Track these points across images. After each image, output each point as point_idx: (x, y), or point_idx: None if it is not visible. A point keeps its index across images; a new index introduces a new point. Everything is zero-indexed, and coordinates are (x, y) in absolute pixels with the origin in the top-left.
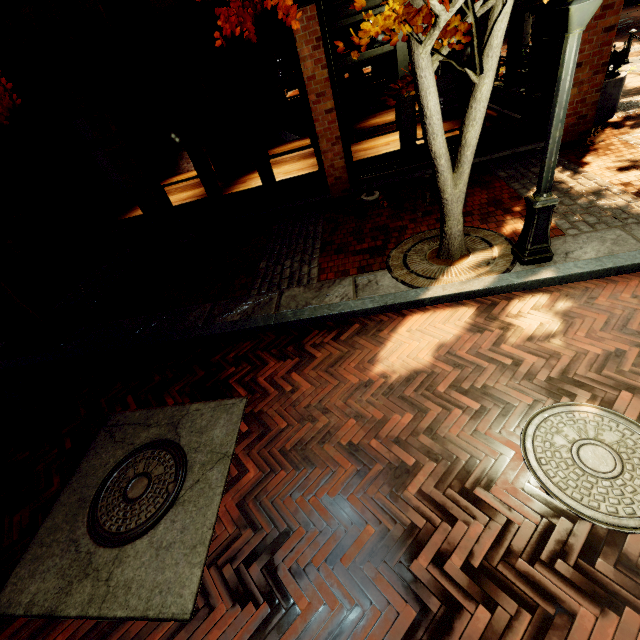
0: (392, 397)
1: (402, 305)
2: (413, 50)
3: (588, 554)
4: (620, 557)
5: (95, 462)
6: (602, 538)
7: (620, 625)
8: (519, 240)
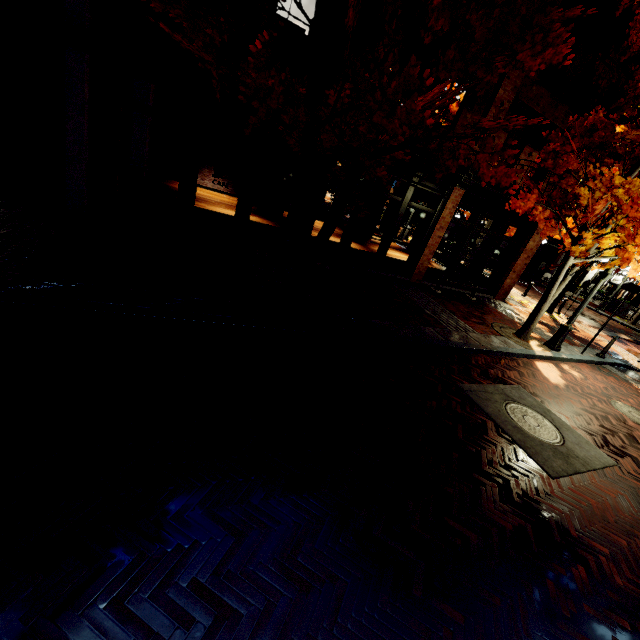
0: (571, 393)
1: (530, 356)
2: (569, 260)
3: None
4: None
5: (491, 409)
6: None
7: None
8: (551, 340)
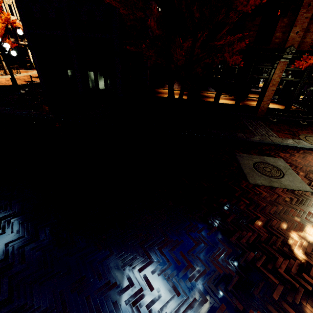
0: None
1: None
2: None
3: None
4: None
5: (244, 162)
6: None
7: None
8: None
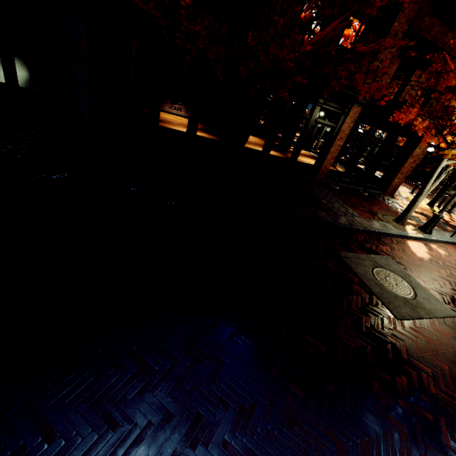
0: (432, 264)
1: (404, 236)
2: (443, 161)
3: None
4: None
5: (360, 270)
6: None
7: None
8: (424, 225)
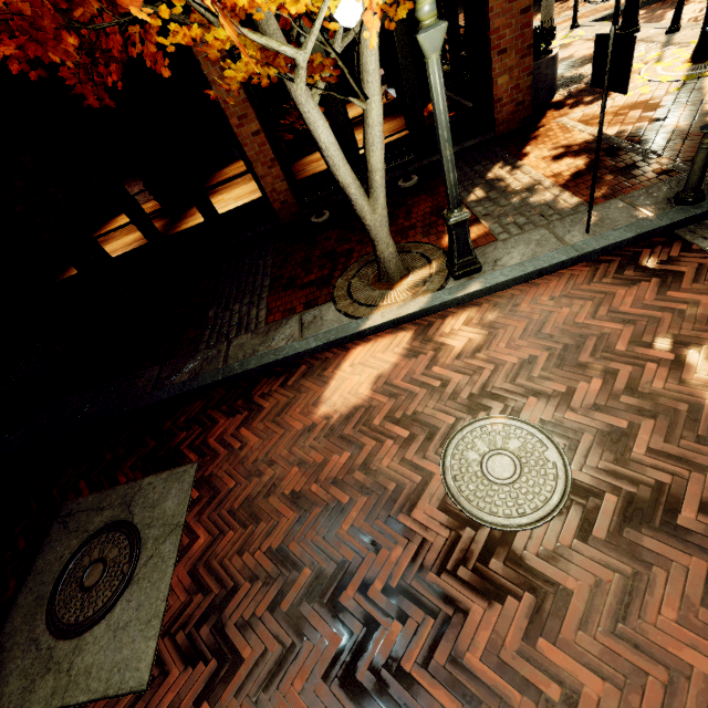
0: (333, 438)
1: (345, 339)
2: (288, 88)
3: (485, 556)
4: (509, 553)
5: (50, 557)
6: (497, 540)
7: (502, 612)
8: (449, 255)
